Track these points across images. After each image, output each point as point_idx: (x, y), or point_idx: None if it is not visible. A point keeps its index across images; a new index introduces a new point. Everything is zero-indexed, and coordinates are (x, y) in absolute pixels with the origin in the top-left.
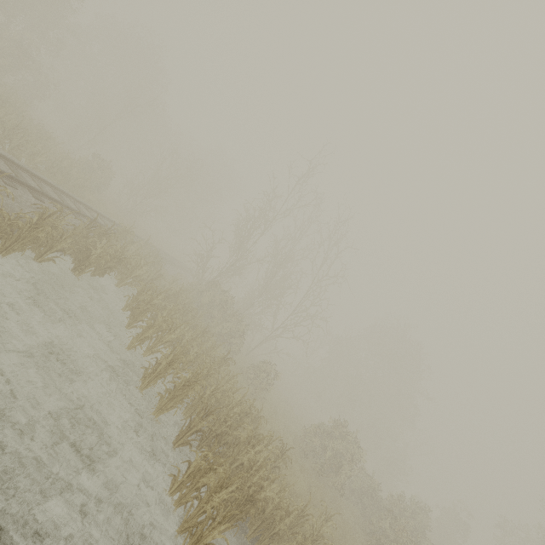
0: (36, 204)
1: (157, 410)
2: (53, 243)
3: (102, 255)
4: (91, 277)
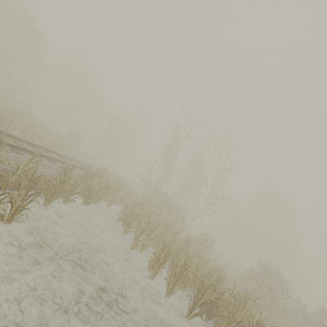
0: (59, 167)
1: (168, 292)
2: (72, 189)
3: (99, 189)
4: (93, 204)
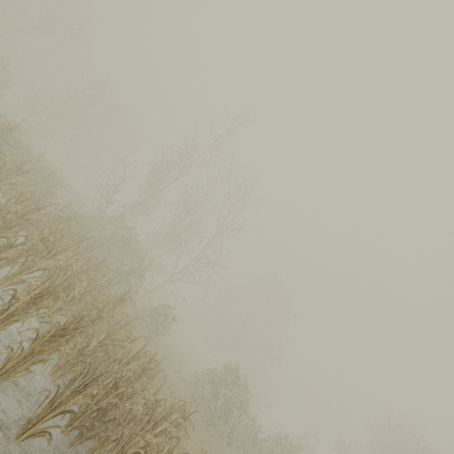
0: None
1: None
2: None
3: None
4: None
